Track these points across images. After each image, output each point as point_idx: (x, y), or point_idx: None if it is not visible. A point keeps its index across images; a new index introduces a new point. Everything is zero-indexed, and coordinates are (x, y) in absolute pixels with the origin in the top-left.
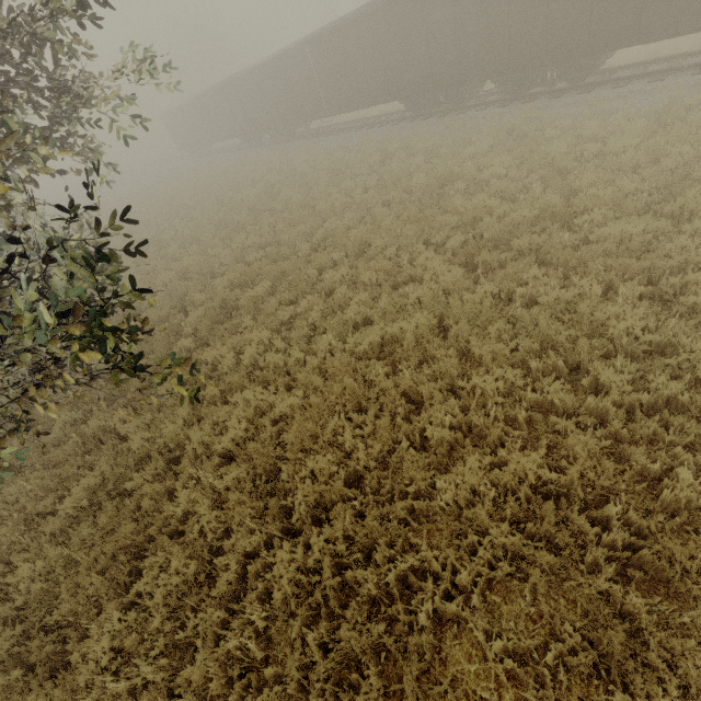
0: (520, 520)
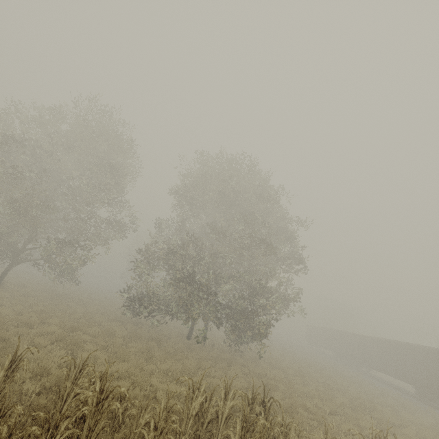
0: None
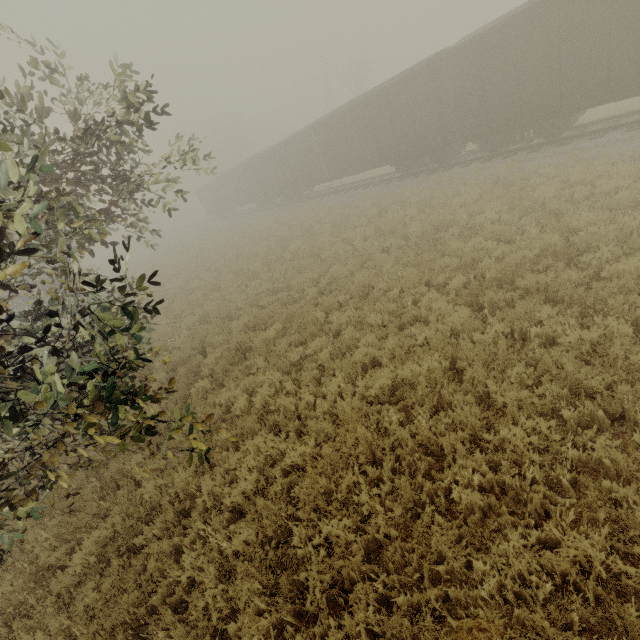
0: (591, 627)
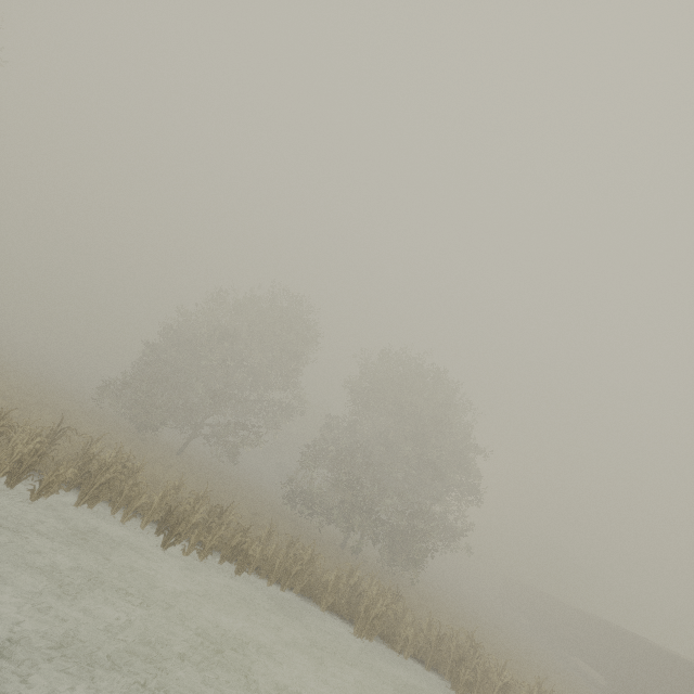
0: None
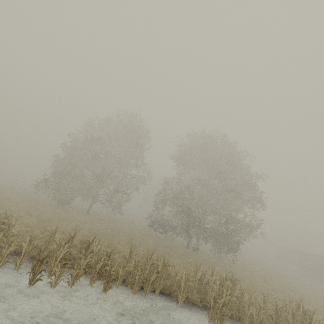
0: None
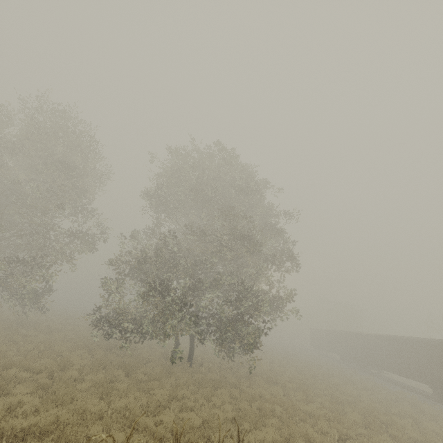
0: None
